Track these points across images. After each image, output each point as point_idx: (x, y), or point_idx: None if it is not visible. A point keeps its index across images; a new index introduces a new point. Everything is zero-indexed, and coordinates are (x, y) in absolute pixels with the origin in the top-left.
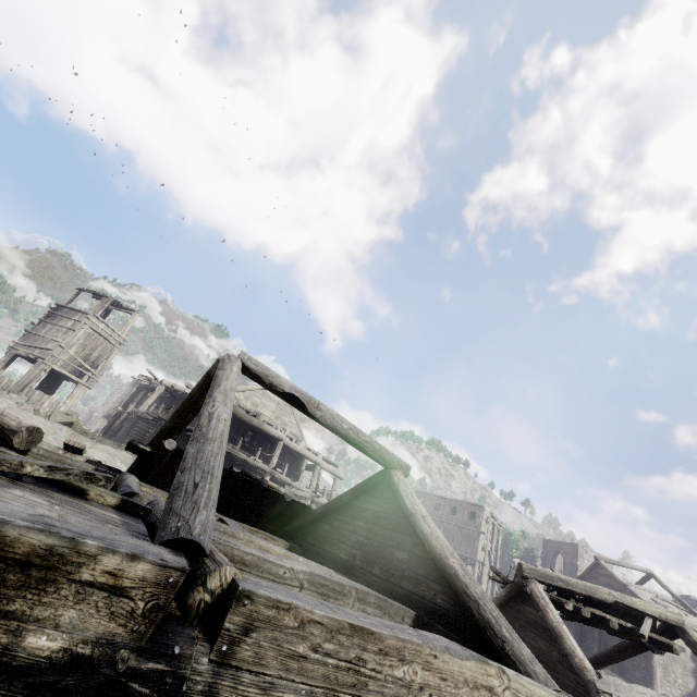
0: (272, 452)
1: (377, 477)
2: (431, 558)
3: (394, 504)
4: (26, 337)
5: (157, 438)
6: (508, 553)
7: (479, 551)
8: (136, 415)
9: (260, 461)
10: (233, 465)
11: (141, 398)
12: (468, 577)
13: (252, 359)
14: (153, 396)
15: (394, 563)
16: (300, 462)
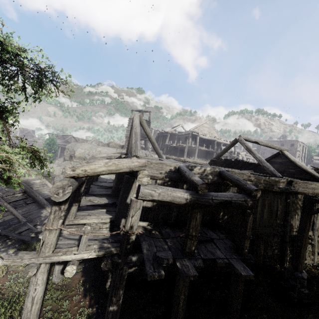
0: (211, 144)
1: (278, 153)
2: (302, 170)
3: (286, 160)
4: (127, 131)
5: (217, 157)
6: (309, 155)
7: (296, 158)
8: (170, 146)
9: (212, 149)
10: (236, 159)
11: (162, 139)
12: (314, 172)
13: (244, 136)
14: (168, 138)
15: (290, 172)
16: (220, 145)
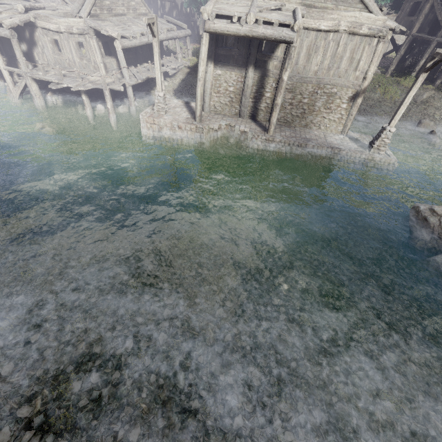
0: None
1: None
2: None
3: None
4: None
5: None
6: None
7: None
8: None
9: None
10: None
11: None
12: None
13: None
14: None
15: None
16: None
